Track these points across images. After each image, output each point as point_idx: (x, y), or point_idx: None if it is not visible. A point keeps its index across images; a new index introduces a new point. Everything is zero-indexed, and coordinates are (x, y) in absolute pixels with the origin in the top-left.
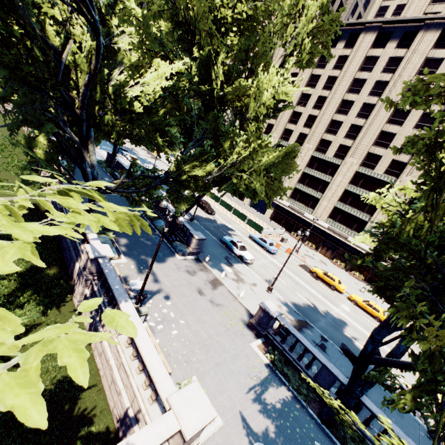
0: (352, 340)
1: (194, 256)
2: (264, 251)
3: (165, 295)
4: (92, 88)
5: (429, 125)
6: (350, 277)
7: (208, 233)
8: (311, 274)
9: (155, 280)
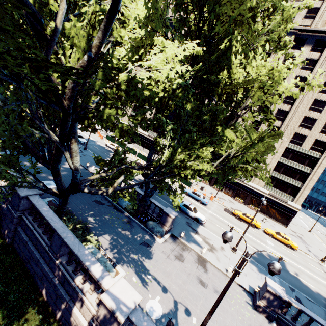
0: (297, 277)
1: (169, 233)
2: (200, 204)
3: (184, 309)
4: (89, 71)
5: (291, 101)
6: (250, 210)
7: (160, 198)
8: (235, 216)
9: (163, 289)
